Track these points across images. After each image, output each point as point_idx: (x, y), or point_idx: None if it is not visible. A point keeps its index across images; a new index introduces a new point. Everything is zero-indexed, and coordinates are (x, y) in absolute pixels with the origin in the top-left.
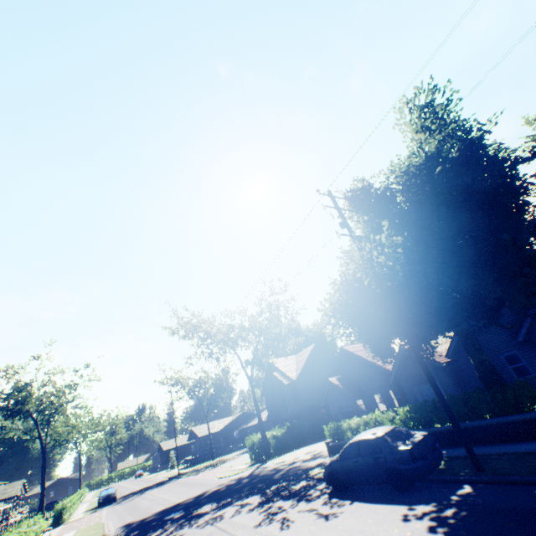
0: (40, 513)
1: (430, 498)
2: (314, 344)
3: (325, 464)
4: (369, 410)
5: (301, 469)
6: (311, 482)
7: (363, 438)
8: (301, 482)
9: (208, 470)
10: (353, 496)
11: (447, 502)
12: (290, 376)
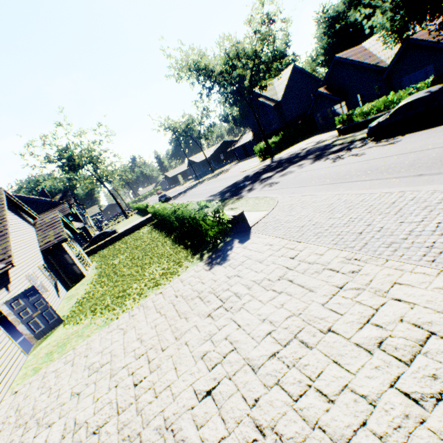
0: (125, 215)
1: None
2: (293, 65)
3: (370, 127)
4: (350, 109)
5: (321, 147)
6: (343, 146)
7: (417, 98)
8: (335, 148)
9: (222, 174)
10: (399, 135)
11: None
12: (274, 99)
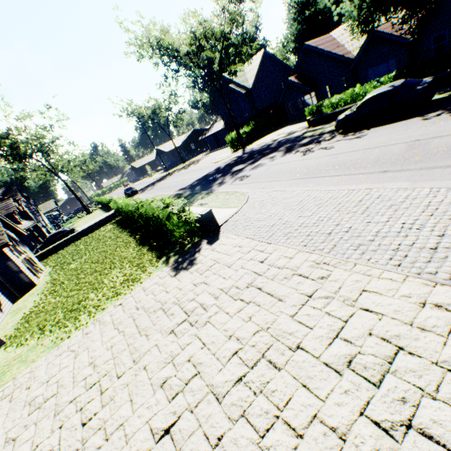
0: (87, 210)
1: (435, 111)
2: (263, 51)
3: (338, 119)
4: (319, 100)
5: (292, 138)
6: (313, 138)
7: (381, 92)
8: (305, 140)
9: (193, 166)
10: (365, 129)
11: (450, 107)
12: (245, 86)
